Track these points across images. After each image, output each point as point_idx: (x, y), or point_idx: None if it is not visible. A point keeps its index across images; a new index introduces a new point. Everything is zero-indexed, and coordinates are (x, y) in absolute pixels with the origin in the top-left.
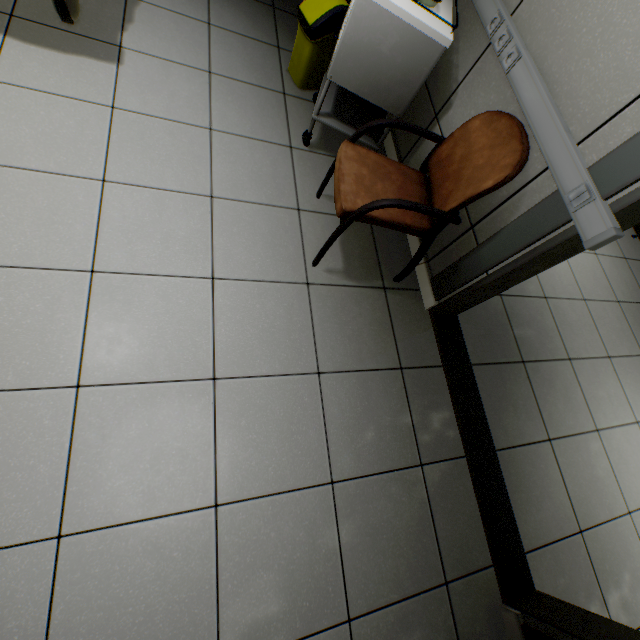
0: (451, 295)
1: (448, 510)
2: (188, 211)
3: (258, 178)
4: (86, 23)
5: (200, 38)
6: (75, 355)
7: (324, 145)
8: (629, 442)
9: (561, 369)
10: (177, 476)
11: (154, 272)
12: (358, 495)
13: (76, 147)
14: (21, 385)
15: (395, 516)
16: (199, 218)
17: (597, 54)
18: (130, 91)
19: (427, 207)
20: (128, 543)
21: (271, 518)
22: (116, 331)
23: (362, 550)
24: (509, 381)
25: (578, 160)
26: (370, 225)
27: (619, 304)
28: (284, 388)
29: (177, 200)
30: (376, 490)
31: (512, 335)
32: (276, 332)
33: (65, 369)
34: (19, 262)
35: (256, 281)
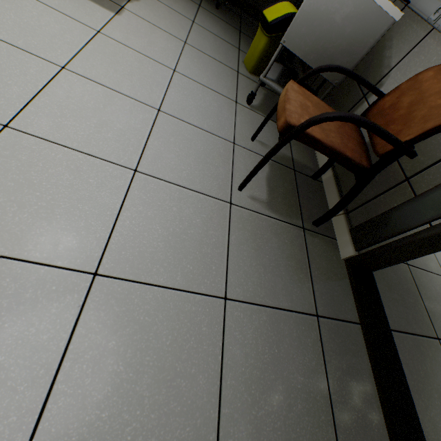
0: (376, 246)
1: None
2: (133, 112)
3: (204, 111)
4: None
5: (184, 25)
6: None
7: (263, 109)
8: None
9: None
10: None
11: (75, 147)
12: None
13: (51, 40)
14: None
15: None
16: (141, 120)
17: None
18: (118, 29)
19: (383, 129)
20: None
21: None
22: None
23: None
24: (428, 358)
25: None
26: (294, 173)
27: None
28: (180, 307)
29: (126, 102)
30: None
31: (423, 306)
32: (187, 240)
33: None
34: None
35: (179, 186)
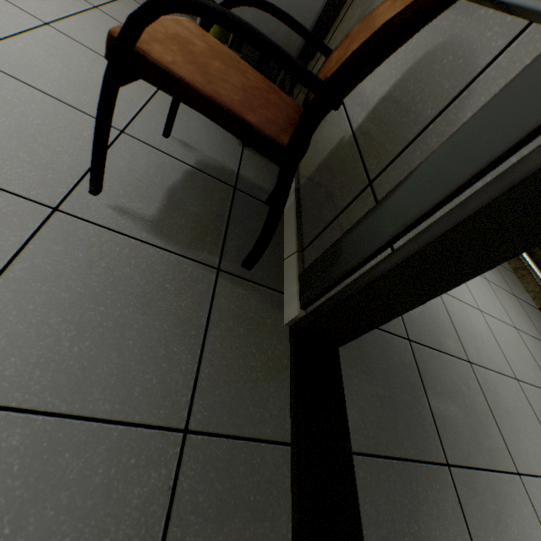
0: (326, 297)
1: None
2: None
3: (80, 81)
4: None
5: None
6: None
7: None
8: None
9: (510, 492)
10: None
11: None
12: None
13: None
14: None
15: None
16: None
17: None
18: None
19: (271, 40)
20: None
21: None
22: None
23: None
24: (426, 506)
25: None
26: (233, 192)
27: None
28: None
29: None
30: None
31: (428, 408)
32: None
33: None
34: None
35: None
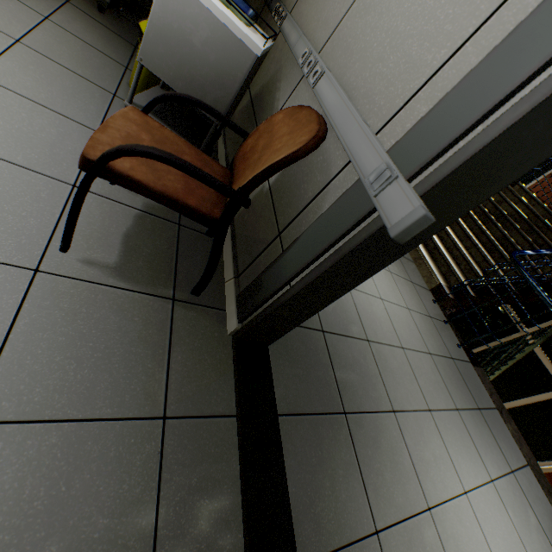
0: (254, 315)
1: None
2: None
3: (25, 138)
4: None
5: (25, 18)
6: None
7: None
8: (462, 522)
9: (386, 423)
10: None
11: None
12: None
13: None
14: None
15: None
16: None
17: (388, 57)
18: None
19: (202, 171)
20: None
21: None
22: None
23: None
24: (327, 439)
25: (377, 142)
26: (178, 229)
27: (431, 356)
28: None
29: None
30: None
31: (334, 378)
32: None
33: None
34: None
35: None
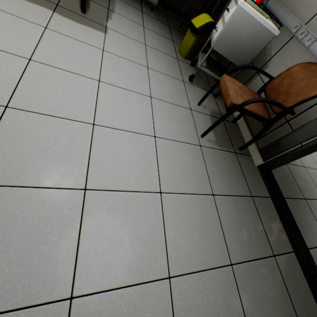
0: (274, 157)
1: (294, 287)
2: (140, 102)
3: (171, 92)
4: (91, 15)
5: (140, 31)
6: (83, 170)
7: (197, 83)
8: None
9: None
10: (144, 254)
11: (125, 129)
12: (246, 274)
13: (85, 63)
14: (51, 185)
15: (268, 290)
16: (145, 106)
17: None
18: (111, 45)
19: (280, 104)
20: (117, 305)
21: (202, 288)
22: (106, 158)
23: (256, 314)
24: (301, 208)
25: None
26: (223, 121)
27: None
28: (197, 202)
29: (134, 96)
30: (255, 271)
31: (296, 184)
32: (189, 169)
33: (78, 178)
34: (54, 113)
35: (176, 141)
